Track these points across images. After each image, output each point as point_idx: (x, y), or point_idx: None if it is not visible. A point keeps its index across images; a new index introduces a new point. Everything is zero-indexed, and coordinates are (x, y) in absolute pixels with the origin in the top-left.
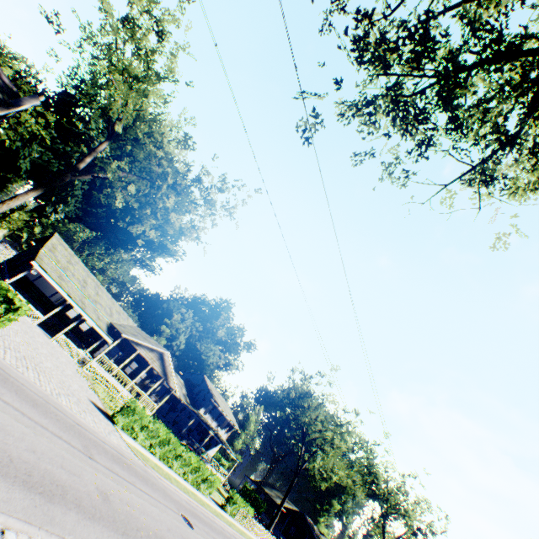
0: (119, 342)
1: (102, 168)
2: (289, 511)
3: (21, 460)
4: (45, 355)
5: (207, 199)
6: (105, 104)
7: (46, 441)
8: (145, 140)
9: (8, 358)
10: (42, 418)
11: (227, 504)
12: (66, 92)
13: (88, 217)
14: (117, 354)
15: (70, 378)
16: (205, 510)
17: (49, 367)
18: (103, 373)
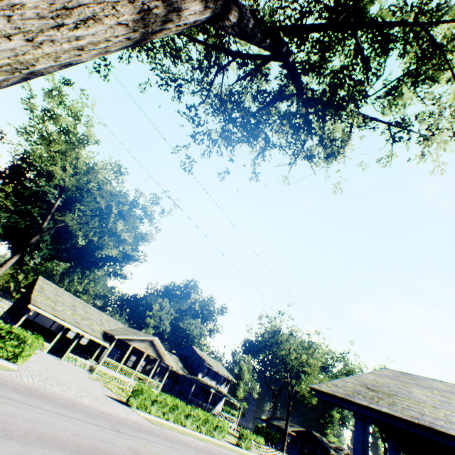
0: (115, 344)
1: (60, 212)
2: (298, 433)
3: (70, 440)
4: (61, 373)
5: (146, 214)
6: (50, 174)
7: (83, 427)
8: (87, 186)
9: (36, 382)
10: (75, 414)
11: (241, 441)
12: (14, 165)
13: (60, 254)
14: (116, 353)
15: (85, 384)
16: (221, 450)
17: (67, 380)
18: (110, 372)
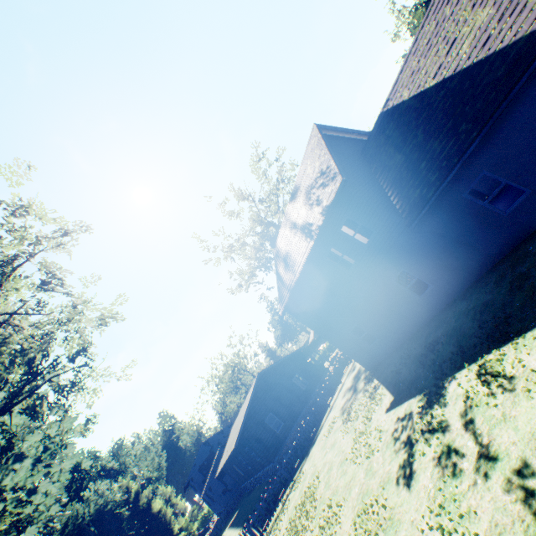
0: None
1: None
2: None
3: None
4: None
5: None
6: None
7: None
8: None
9: None
10: None
11: None
12: None
13: None
14: None
15: None
16: None
17: None
18: None
